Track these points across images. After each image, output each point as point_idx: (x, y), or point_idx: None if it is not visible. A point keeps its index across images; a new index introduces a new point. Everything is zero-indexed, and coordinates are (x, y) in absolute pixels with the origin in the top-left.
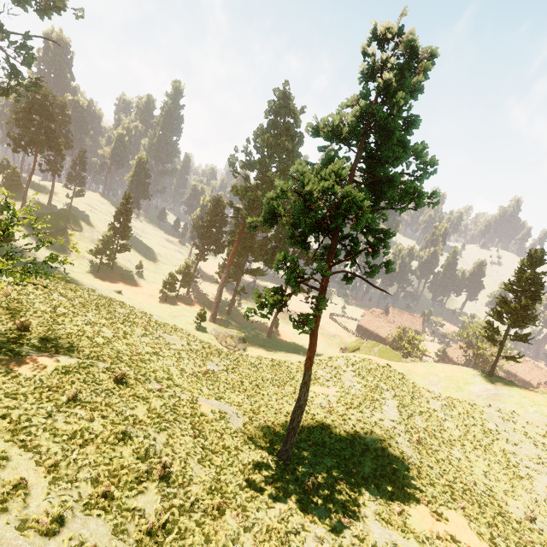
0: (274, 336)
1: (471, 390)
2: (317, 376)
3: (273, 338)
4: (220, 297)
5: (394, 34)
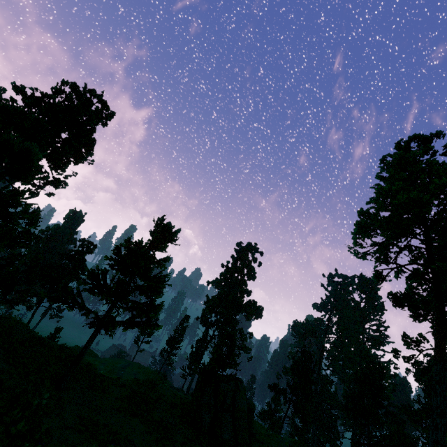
0: None
1: (118, 365)
2: None
3: None
4: None
5: (86, 241)
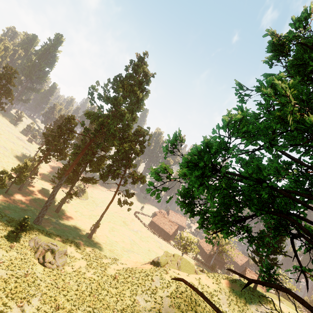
0: (94, 235)
1: (250, 308)
2: (137, 309)
3: (93, 238)
4: (51, 200)
5: None
